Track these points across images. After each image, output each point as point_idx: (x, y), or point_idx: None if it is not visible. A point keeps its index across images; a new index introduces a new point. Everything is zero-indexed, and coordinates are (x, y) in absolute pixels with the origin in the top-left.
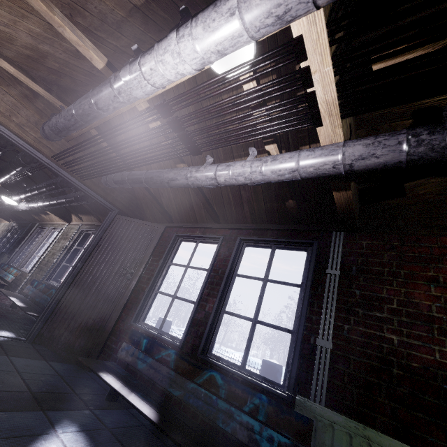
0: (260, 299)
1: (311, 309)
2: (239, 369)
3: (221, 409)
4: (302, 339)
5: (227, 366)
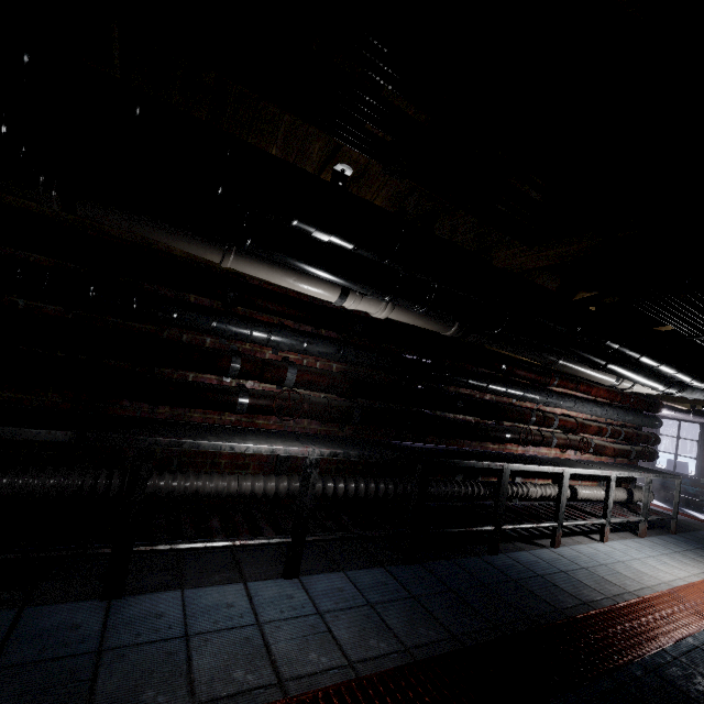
0: (677, 446)
1: (703, 451)
2: (673, 472)
3: (670, 484)
4: (701, 461)
5: (666, 471)
